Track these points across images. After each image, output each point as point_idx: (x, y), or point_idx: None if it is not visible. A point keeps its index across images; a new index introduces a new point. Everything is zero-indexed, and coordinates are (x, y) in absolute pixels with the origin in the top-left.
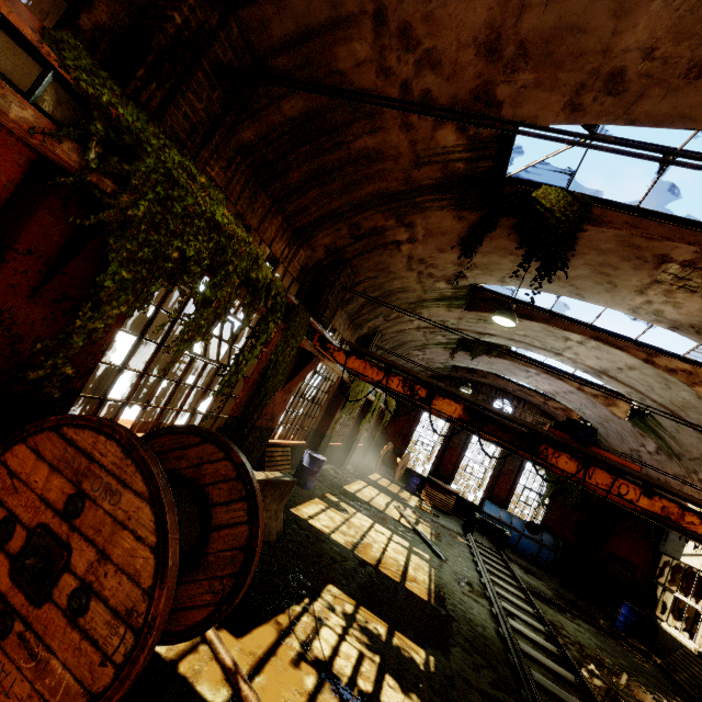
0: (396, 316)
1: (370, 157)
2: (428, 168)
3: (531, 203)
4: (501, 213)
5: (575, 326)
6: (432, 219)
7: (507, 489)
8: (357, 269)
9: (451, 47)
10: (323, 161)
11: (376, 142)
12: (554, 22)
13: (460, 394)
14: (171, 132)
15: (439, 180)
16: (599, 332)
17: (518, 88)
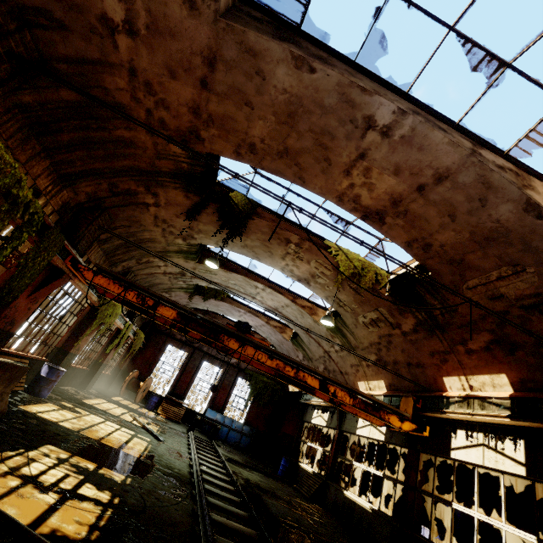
0: (147, 261)
1: (126, 143)
2: (166, 161)
3: (228, 198)
4: (212, 200)
5: (260, 279)
6: (170, 194)
7: (224, 399)
8: (114, 216)
9: (175, 103)
10: (89, 135)
11: (131, 135)
12: (223, 112)
13: (176, 303)
14: None
15: (173, 170)
16: (272, 284)
17: (211, 135)
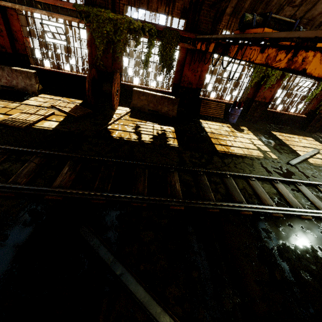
0: None
1: None
2: None
3: None
4: None
5: None
6: None
7: None
8: None
9: None
10: None
11: None
12: None
13: (212, 37)
14: (99, 3)
15: None
16: None
17: None
